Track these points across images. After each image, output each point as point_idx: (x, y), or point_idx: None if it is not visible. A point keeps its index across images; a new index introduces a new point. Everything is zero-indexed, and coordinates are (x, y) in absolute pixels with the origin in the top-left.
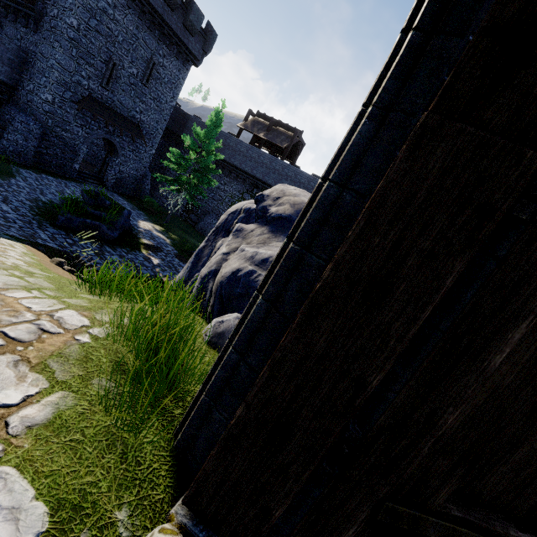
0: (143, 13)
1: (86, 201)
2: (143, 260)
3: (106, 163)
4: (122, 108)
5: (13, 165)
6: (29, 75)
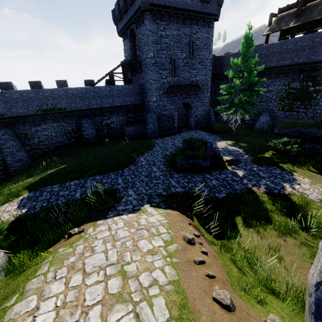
0: (177, 18)
1: (186, 148)
2: (232, 176)
3: (187, 115)
4: (185, 81)
5: (152, 140)
6: (145, 94)
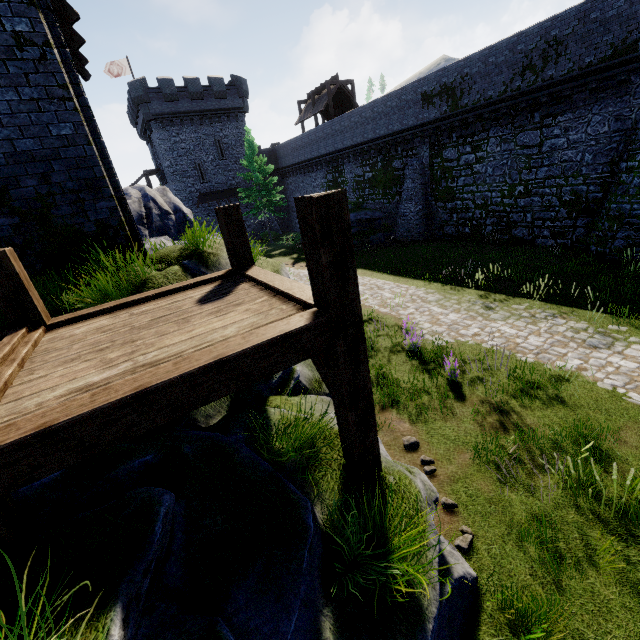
0: (191, 120)
1: None
2: None
3: None
4: (221, 186)
5: None
6: None
